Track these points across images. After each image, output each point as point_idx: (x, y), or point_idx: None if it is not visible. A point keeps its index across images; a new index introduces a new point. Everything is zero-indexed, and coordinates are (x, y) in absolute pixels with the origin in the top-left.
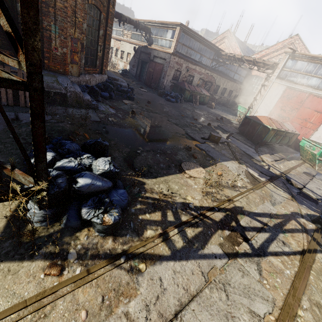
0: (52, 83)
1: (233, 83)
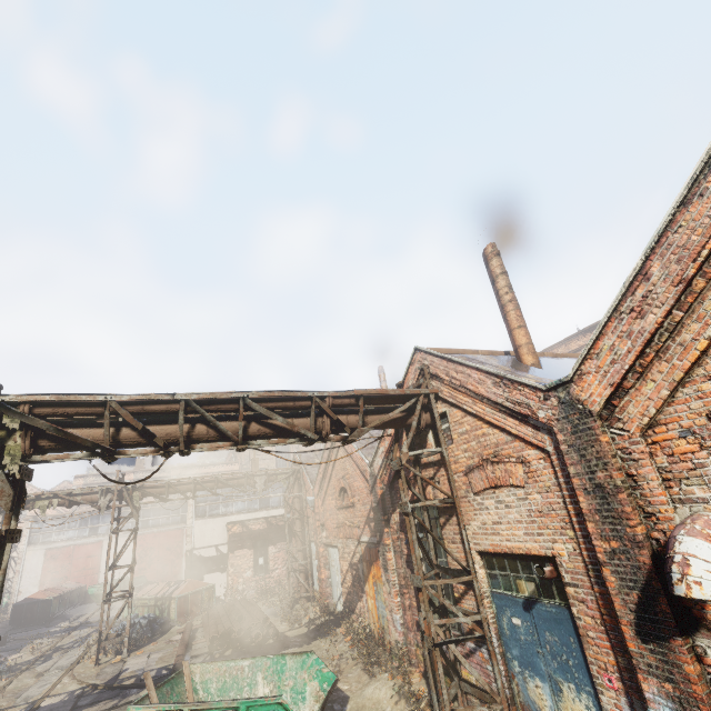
0: None
1: None
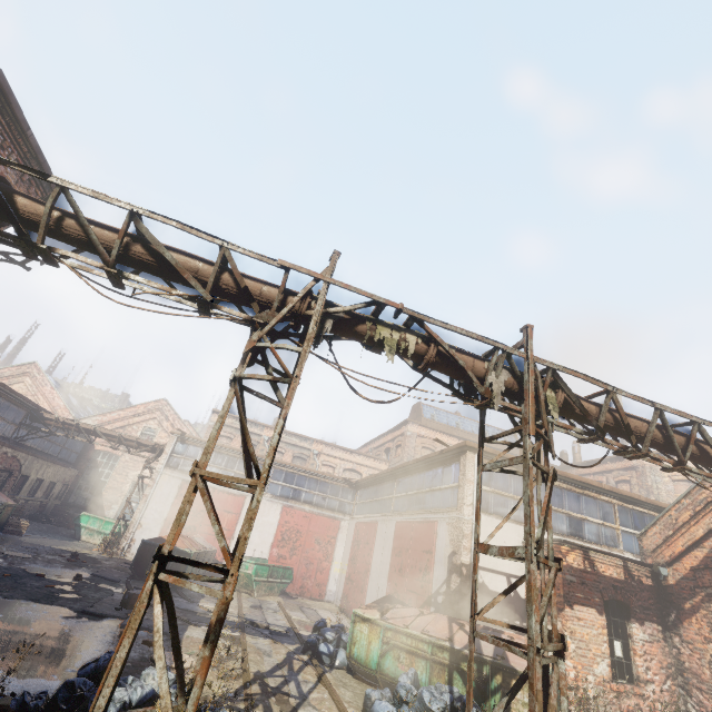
0: None
1: (60, 467)
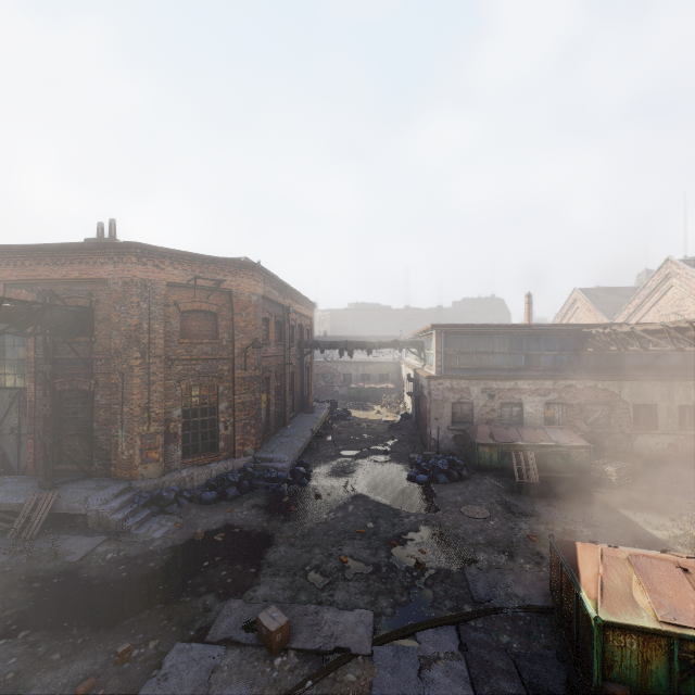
0: (73, 503)
1: None
